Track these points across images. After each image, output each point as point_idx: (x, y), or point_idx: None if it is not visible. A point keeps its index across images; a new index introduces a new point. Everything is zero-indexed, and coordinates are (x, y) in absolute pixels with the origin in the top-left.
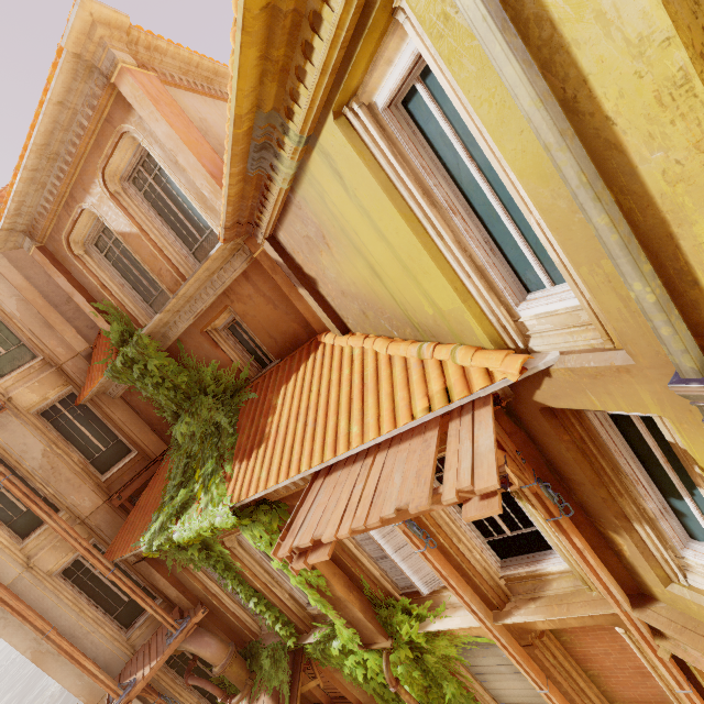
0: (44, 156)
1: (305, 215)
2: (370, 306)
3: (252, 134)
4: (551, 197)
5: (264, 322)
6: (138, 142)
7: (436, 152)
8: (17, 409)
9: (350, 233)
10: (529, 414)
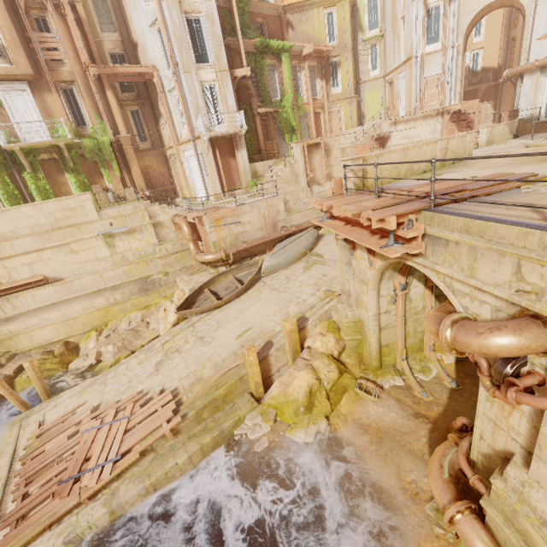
0: None
1: (306, 16)
2: (307, 37)
3: None
4: (340, 28)
5: (272, 30)
6: None
7: (328, 21)
8: None
9: (314, 22)
10: (326, 59)
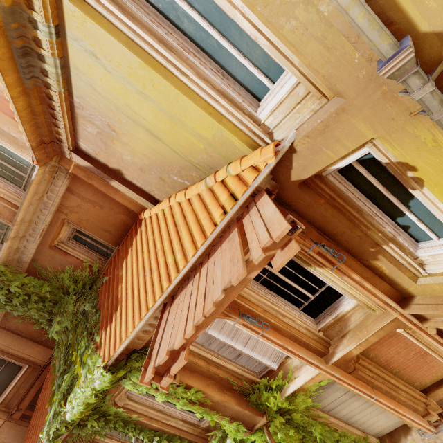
0: None
1: (88, 112)
2: (162, 169)
3: (7, 37)
4: None
5: (96, 222)
6: None
7: (157, 9)
8: None
9: (123, 109)
10: (293, 195)
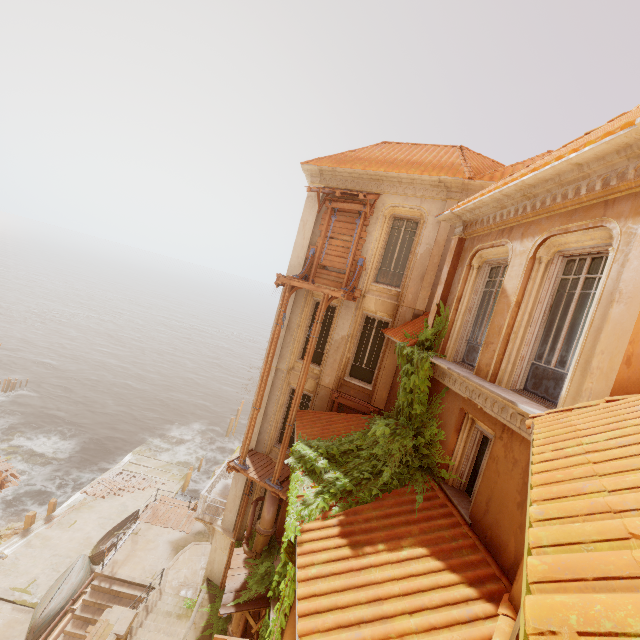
0: (523, 191)
1: None
2: None
3: None
4: None
5: (497, 490)
6: (611, 241)
7: None
8: (360, 304)
9: None
10: None
